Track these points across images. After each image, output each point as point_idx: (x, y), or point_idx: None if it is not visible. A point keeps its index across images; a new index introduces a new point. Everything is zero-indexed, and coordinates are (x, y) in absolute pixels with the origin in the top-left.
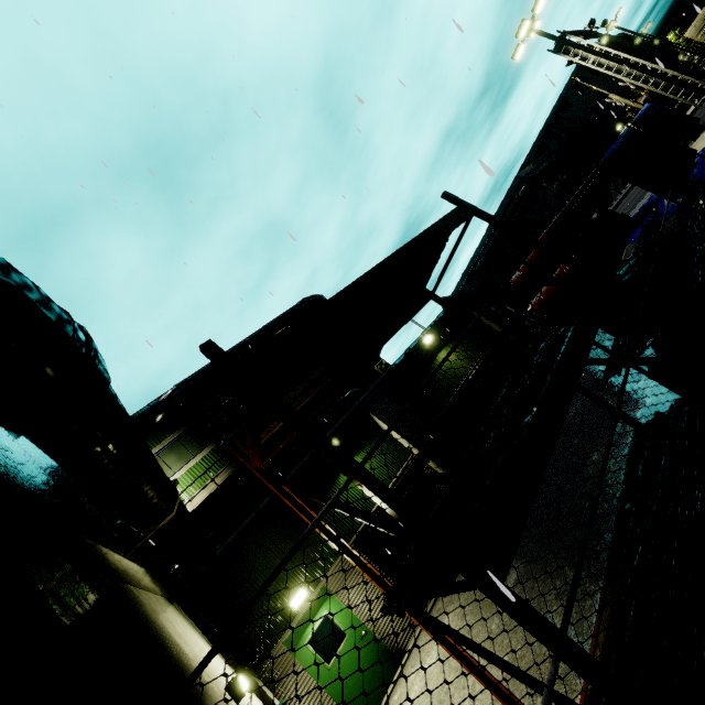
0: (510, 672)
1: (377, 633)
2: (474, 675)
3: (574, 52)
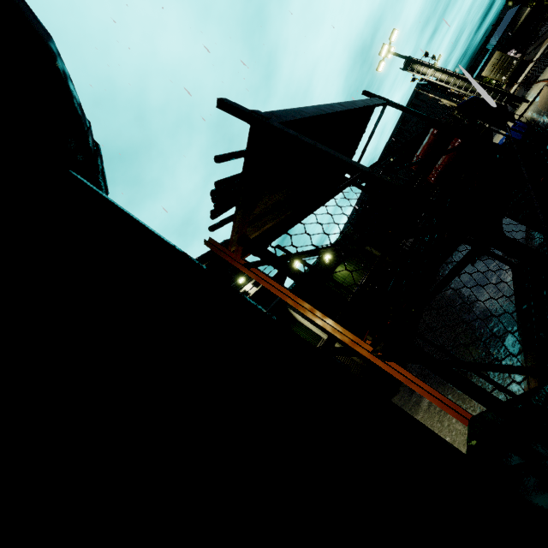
0: (489, 368)
1: None
2: (443, 406)
3: (417, 70)
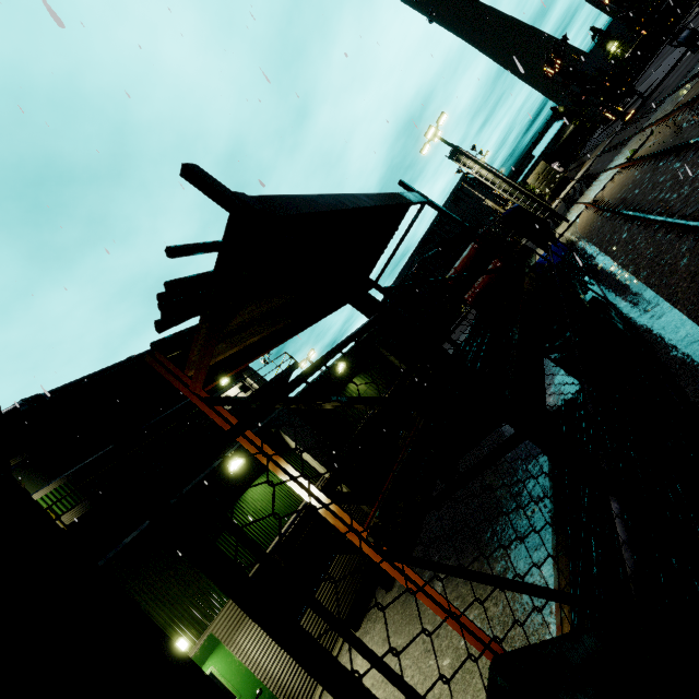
0: (519, 589)
1: (275, 691)
2: (459, 629)
3: (463, 162)
